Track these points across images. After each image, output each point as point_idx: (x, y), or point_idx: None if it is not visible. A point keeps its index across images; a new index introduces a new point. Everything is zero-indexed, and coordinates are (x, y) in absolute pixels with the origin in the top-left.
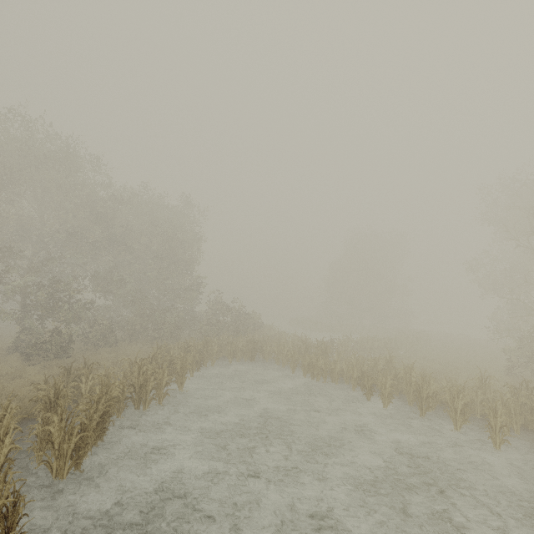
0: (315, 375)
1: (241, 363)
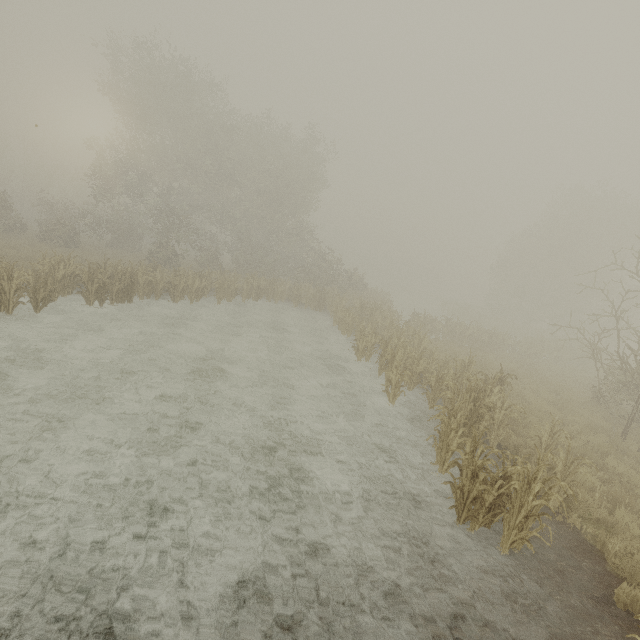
0: (342, 329)
1: (305, 309)
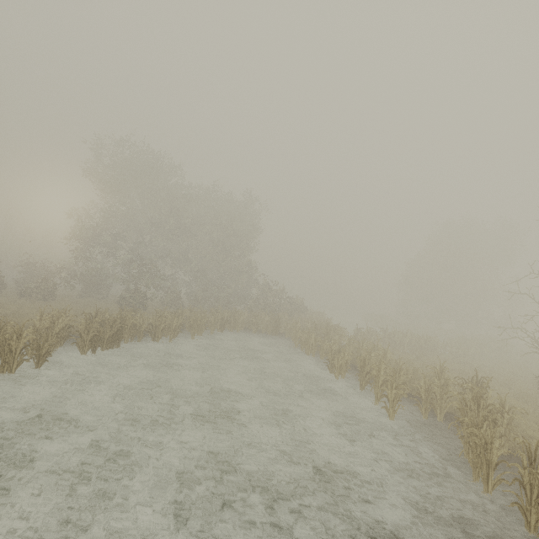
0: (307, 349)
1: (263, 334)
